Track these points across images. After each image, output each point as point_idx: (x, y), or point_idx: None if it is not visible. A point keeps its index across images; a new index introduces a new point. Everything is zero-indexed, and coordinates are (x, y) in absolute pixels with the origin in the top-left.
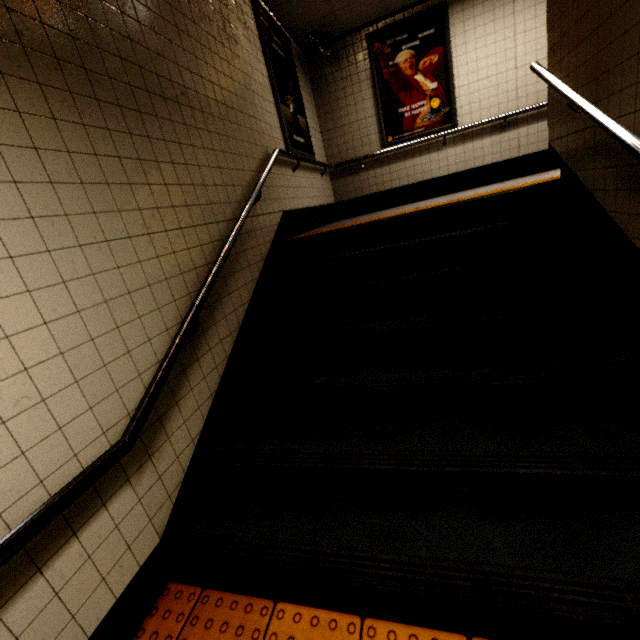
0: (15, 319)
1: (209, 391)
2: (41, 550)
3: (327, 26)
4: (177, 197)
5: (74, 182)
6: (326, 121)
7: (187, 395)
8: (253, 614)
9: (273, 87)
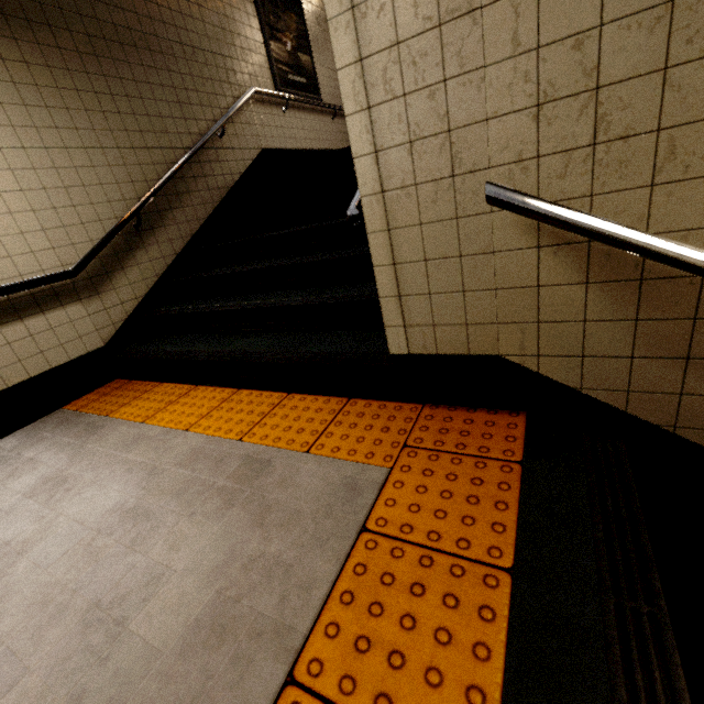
0: (3, 184)
1: (155, 272)
2: (22, 310)
3: None
4: (131, 124)
5: (41, 106)
6: None
7: (133, 267)
8: (148, 387)
9: (261, 25)
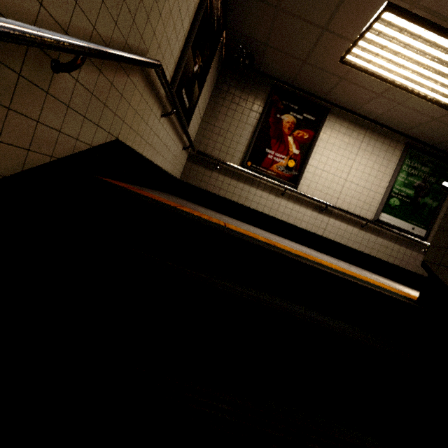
0: None
1: None
2: None
3: (254, 53)
4: None
5: None
6: (211, 115)
7: None
8: None
9: (195, 23)
